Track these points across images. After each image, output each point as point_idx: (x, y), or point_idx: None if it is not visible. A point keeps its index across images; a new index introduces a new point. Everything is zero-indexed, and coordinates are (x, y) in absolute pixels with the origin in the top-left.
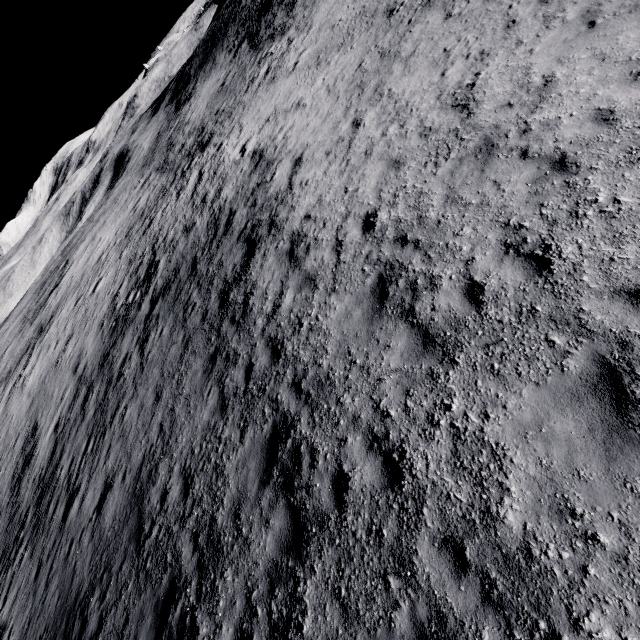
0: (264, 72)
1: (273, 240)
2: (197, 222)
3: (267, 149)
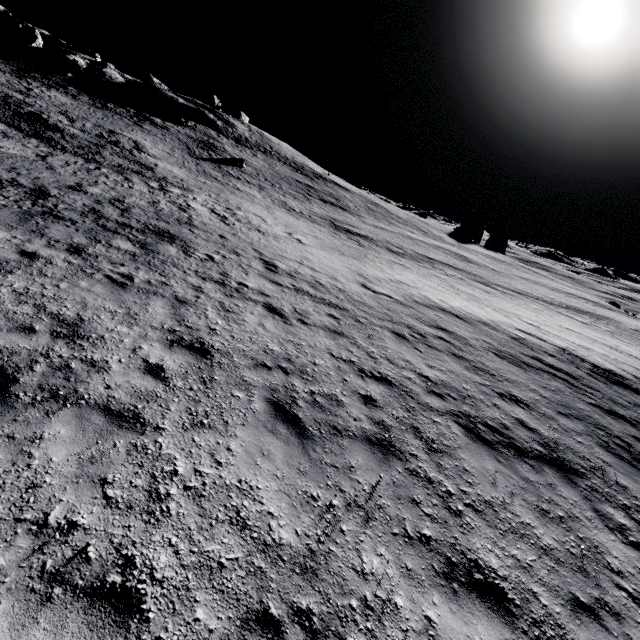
0: (209, 211)
1: (635, 383)
2: (485, 361)
3: (444, 308)
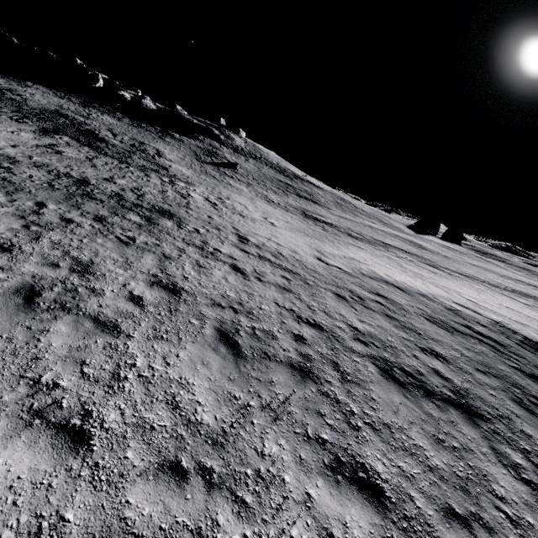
0: (204, 199)
1: None
2: (414, 322)
3: (388, 280)
